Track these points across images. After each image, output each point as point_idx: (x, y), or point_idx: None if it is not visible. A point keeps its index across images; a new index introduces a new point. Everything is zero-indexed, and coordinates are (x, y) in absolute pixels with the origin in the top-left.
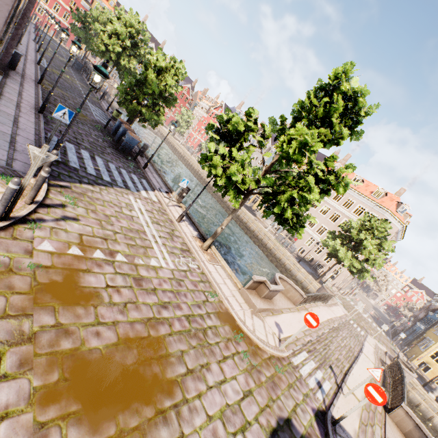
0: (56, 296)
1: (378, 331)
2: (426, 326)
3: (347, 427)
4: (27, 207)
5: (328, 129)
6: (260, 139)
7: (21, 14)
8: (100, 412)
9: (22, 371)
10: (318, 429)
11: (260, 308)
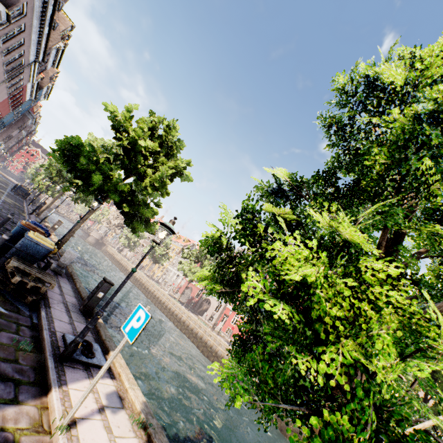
0: None
1: None
2: None
3: None
4: None
5: None
6: None
7: (1, 155)
8: None
9: None
10: None
11: None
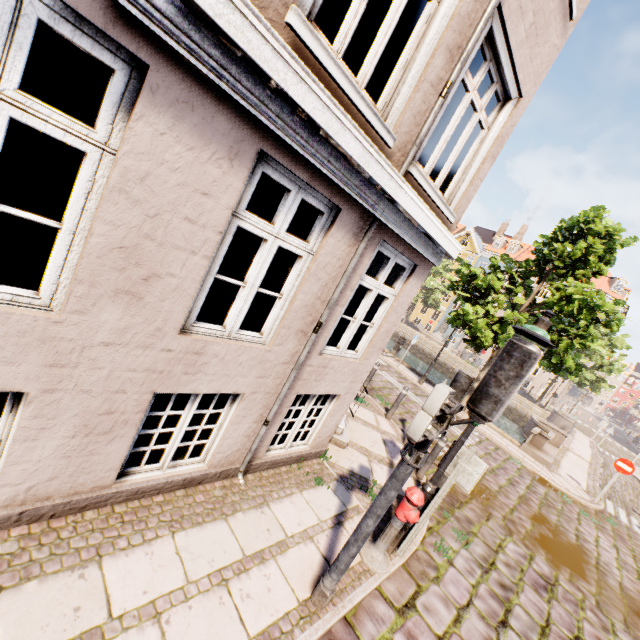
0: (479, 495)
1: (627, 453)
2: None
3: None
4: (392, 423)
5: (587, 270)
6: (508, 287)
7: None
8: (577, 571)
9: (531, 551)
10: None
11: (551, 462)
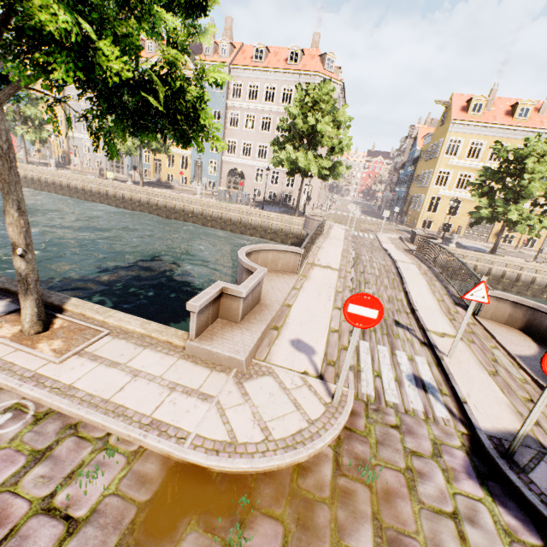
0: None
1: (376, 222)
2: (405, 186)
3: (506, 421)
4: None
5: None
6: None
7: None
8: None
9: None
10: (515, 519)
11: (248, 352)
